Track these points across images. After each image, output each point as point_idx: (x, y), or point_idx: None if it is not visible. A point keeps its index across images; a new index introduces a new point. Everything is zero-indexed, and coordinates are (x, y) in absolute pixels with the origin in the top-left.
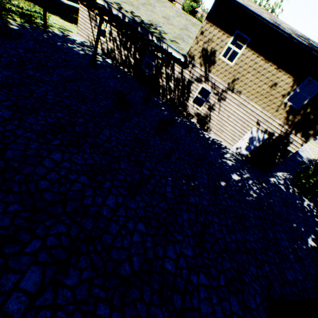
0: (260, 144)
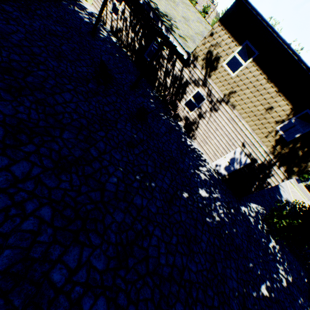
0: (240, 167)
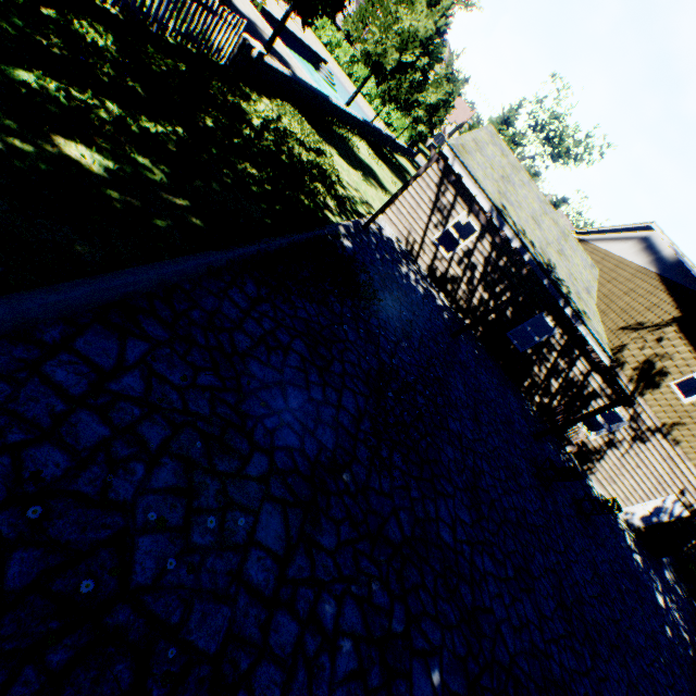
0: (669, 520)
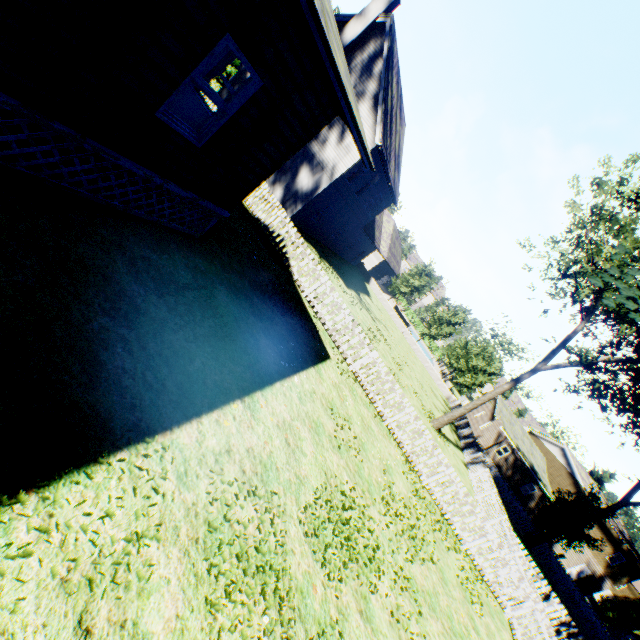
0: (585, 575)
